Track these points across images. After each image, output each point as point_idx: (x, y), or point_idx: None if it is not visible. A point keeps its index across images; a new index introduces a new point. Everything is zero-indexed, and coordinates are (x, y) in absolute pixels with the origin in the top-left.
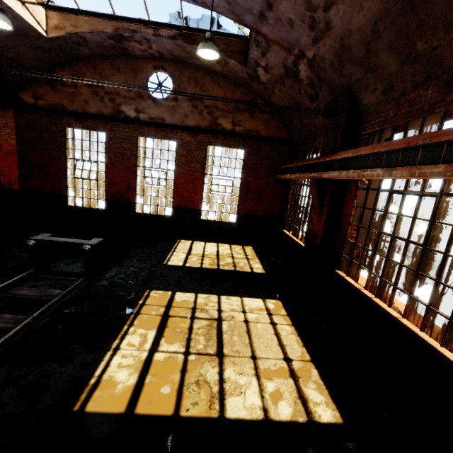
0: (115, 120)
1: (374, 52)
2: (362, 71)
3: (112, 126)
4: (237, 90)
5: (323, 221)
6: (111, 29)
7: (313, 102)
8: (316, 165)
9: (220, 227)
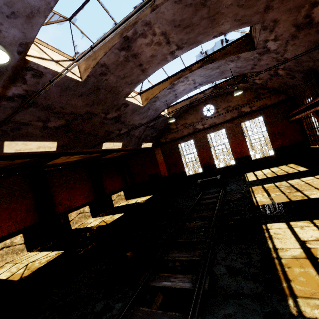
0: (195, 133)
1: (313, 57)
2: (312, 63)
3: (194, 136)
4: (245, 92)
5: None
6: (188, 102)
7: (293, 79)
8: (311, 105)
9: (265, 160)
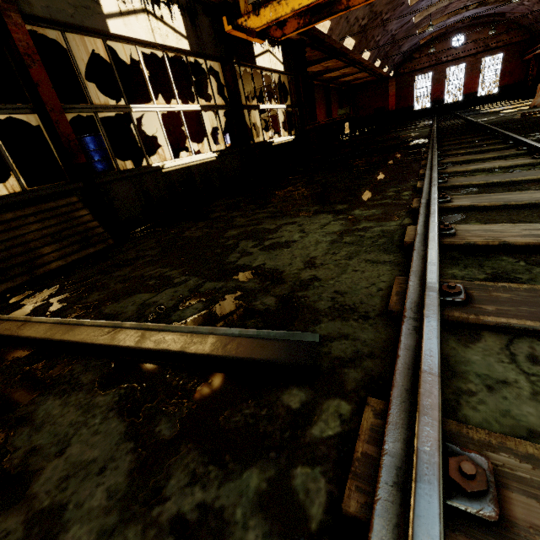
0: (437, 65)
1: None
2: None
3: (435, 68)
4: (499, 25)
5: (536, 69)
6: (444, 30)
7: (536, 23)
8: (534, 50)
9: (488, 97)
